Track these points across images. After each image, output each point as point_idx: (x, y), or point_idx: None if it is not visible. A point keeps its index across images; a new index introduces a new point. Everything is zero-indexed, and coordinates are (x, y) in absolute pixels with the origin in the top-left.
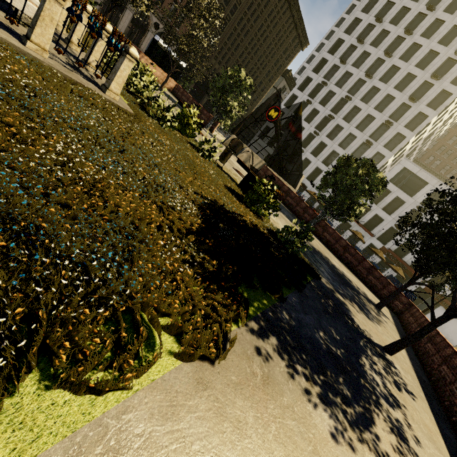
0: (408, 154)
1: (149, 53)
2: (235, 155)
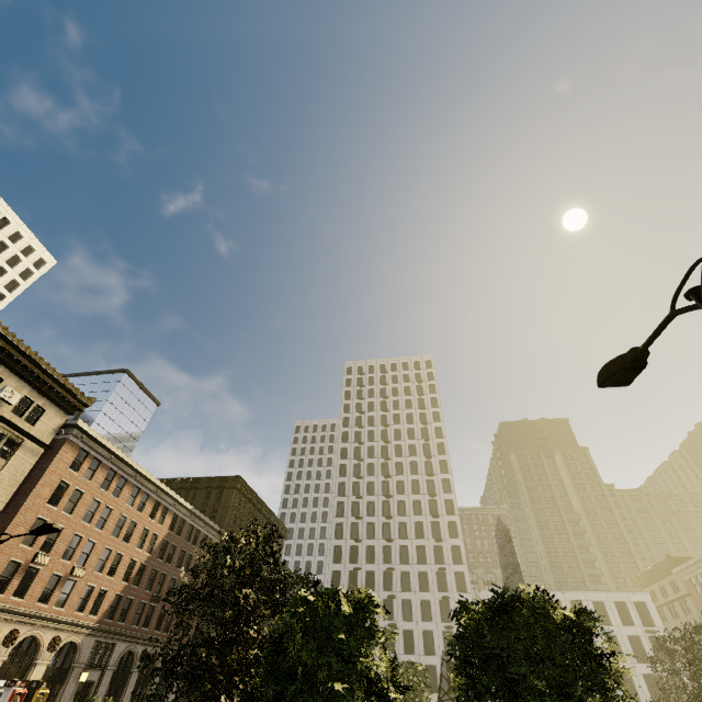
0: None
1: None
2: None
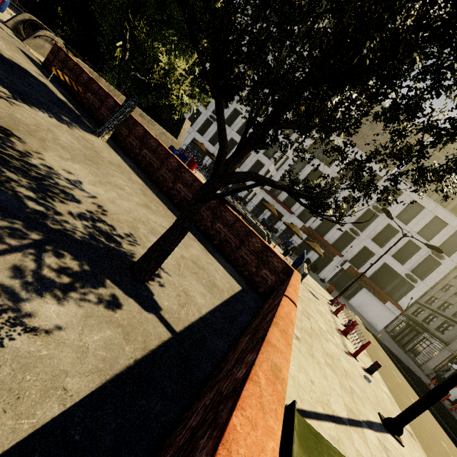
0: None
1: None
2: (22, 39)
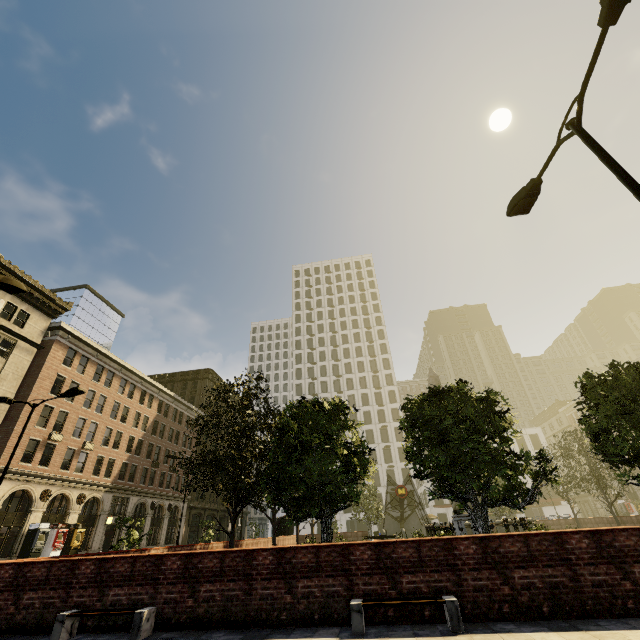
0: None
1: (283, 532)
2: None
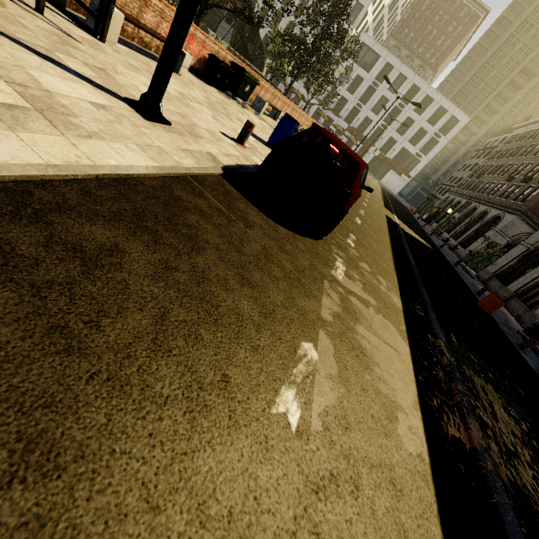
0: (376, 27)
1: None
2: None
